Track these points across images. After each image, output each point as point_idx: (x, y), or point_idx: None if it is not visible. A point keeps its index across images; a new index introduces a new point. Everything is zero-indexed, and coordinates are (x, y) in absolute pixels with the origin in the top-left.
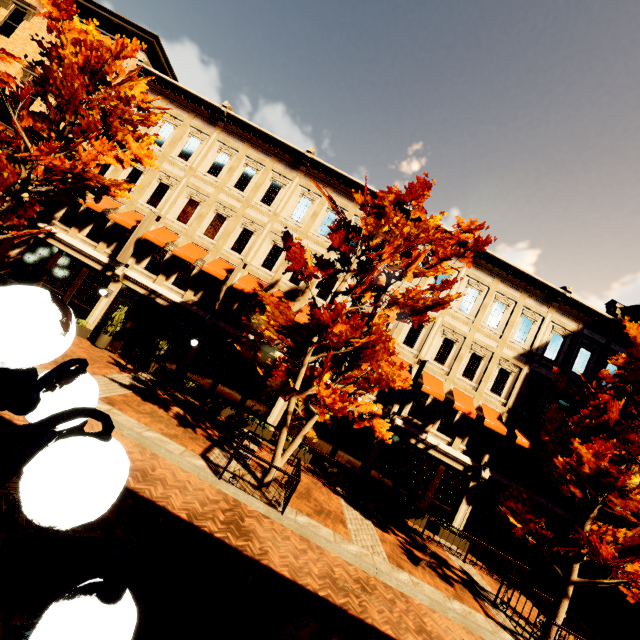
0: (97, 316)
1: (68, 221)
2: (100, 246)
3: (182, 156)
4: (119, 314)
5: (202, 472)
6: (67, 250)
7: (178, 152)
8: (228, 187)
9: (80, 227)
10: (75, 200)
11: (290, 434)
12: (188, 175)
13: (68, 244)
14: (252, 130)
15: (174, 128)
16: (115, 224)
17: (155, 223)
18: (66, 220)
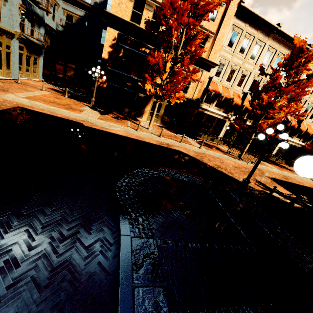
0: (221, 135)
1: (207, 101)
2: (221, 109)
3: (251, 57)
4: (234, 134)
5: (310, 180)
6: (210, 114)
7: (250, 55)
8: (269, 70)
9: (213, 103)
10: (209, 90)
11: (276, 156)
12: (255, 68)
13: (212, 112)
14: (288, 38)
15: (249, 41)
16: (226, 99)
17: (241, 95)
18: (206, 100)
